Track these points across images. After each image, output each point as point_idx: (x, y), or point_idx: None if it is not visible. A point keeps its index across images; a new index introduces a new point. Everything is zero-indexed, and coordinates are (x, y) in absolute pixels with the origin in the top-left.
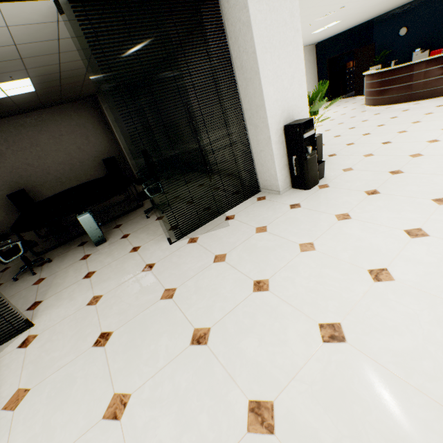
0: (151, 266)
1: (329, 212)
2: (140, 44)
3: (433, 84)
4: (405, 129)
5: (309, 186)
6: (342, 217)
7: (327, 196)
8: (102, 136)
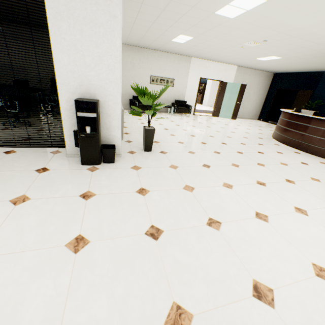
0: None
1: (31, 189)
2: None
3: (321, 144)
4: (241, 164)
5: (82, 162)
6: (20, 199)
7: (71, 177)
8: None
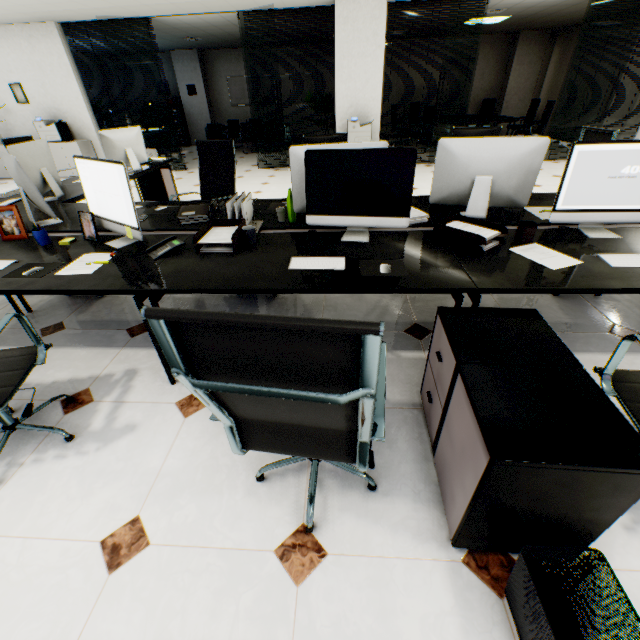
0: None
1: None
2: (611, 4)
3: None
4: None
5: None
6: None
7: None
8: (494, 76)
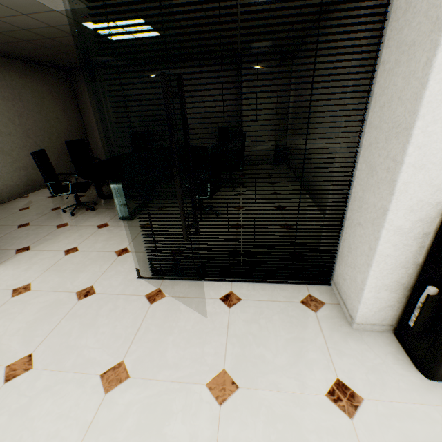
0: (87, 294)
1: None
2: None
3: None
4: None
5: (432, 372)
6: None
7: None
8: (231, 102)
